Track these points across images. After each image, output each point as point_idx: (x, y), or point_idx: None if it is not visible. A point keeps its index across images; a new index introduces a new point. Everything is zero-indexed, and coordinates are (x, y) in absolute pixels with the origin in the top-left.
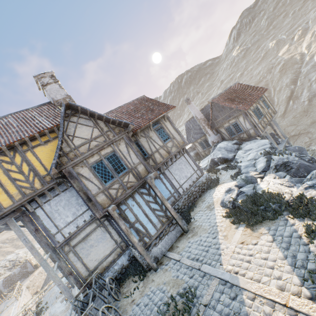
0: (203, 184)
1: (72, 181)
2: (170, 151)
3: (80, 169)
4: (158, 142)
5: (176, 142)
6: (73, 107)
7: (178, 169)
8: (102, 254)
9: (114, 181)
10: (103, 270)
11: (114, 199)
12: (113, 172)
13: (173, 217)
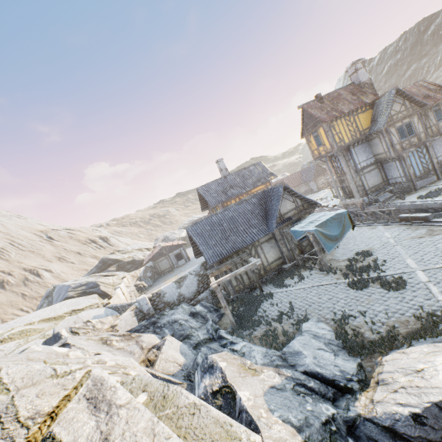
0: None
1: (386, 134)
2: (439, 129)
3: (390, 129)
4: (432, 121)
5: None
6: (396, 91)
7: (439, 145)
8: (375, 183)
9: (406, 139)
10: (375, 191)
11: (403, 149)
12: (407, 134)
13: (434, 169)
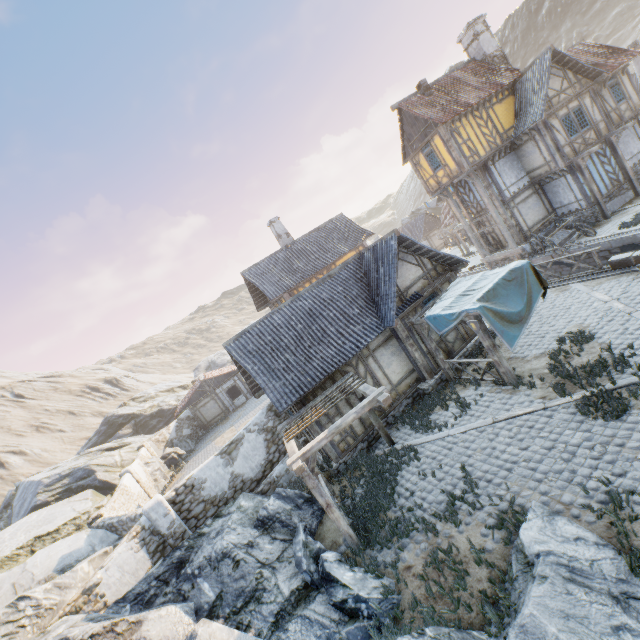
0: None
1: (546, 131)
2: (622, 116)
3: (551, 121)
4: (609, 104)
5: (631, 105)
6: (552, 55)
7: (623, 143)
8: (536, 217)
9: (578, 136)
10: (537, 231)
11: (577, 153)
12: (578, 127)
13: (628, 179)
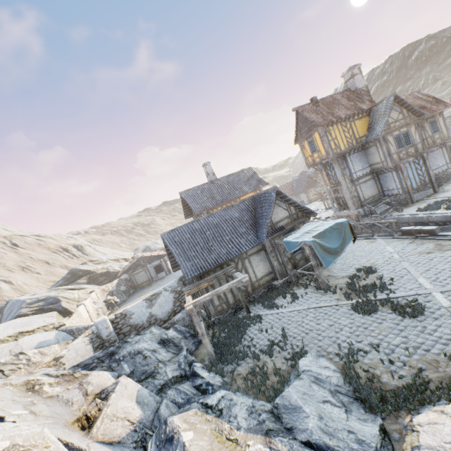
0: (450, 175)
1: (383, 143)
2: (435, 141)
3: (388, 137)
4: (428, 133)
5: (442, 136)
6: (394, 98)
7: (434, 158)
8: (371, 194)
9: (403, 149)
10: (370, 202)
11: (401, 159)
12: (404, 144)
13: (430, 181)
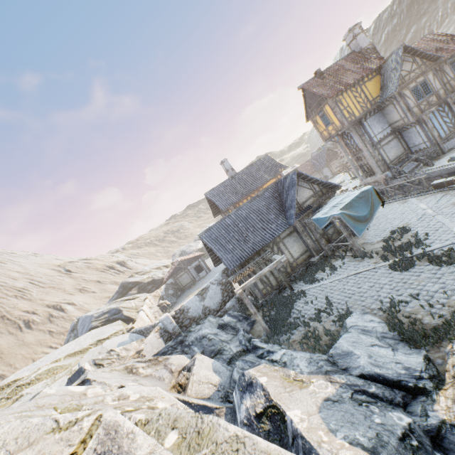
0: None
1: (400, 99)
2: None
3: (404, 92)
4: (449, 75)
5: None
6: (404, 49)
7: None
8: (396, 154)
9: (423, 100)
10: (397, 163)
11: (422, 111)
12: (423, 94)
13: None
